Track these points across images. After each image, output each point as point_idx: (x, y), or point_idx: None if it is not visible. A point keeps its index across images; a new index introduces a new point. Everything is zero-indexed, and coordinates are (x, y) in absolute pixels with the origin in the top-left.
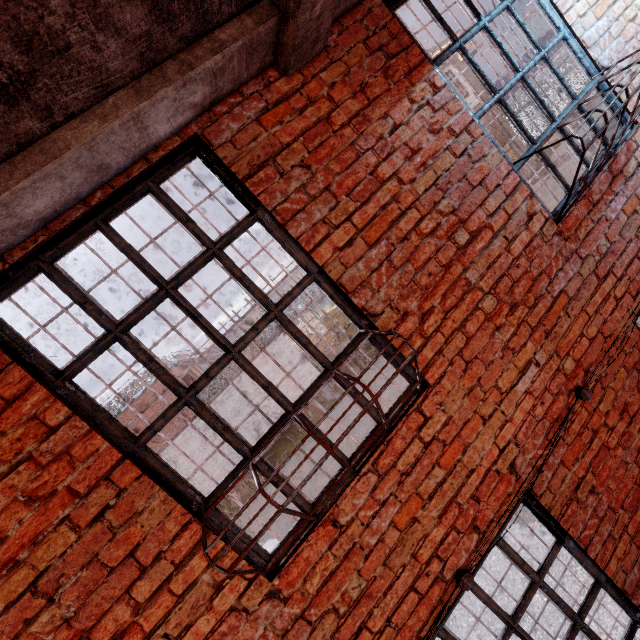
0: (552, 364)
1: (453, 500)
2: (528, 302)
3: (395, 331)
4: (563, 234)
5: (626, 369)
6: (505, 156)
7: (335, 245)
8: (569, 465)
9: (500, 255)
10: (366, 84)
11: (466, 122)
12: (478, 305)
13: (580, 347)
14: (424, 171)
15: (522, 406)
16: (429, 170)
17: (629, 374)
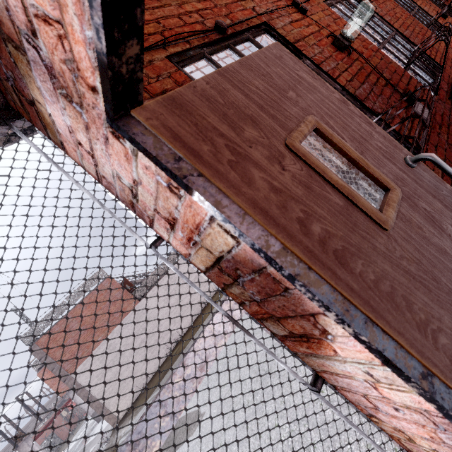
0: None
1: None
2: None
3: None
4: None
5: None
6: None
7: None
8: None
9: None
10: None
11: None
12: None
13: None
14: None
15: None
16: None
17: None
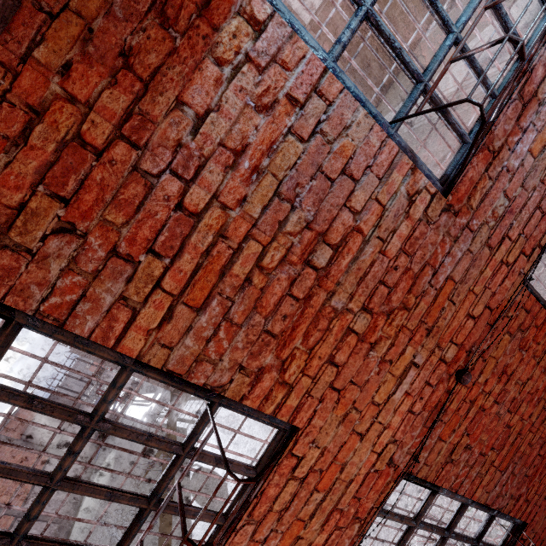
0: (433, 358)
1: (334, 509)
2: (408, 304)
3: (251, 393)
4: (453, 208)
5: (510, 334)
6: (377, 115)
7: (148, 325)
8: (446, 438)
9: (373, 261)
10: (130, 49)
11: (315, 76)
12: (349, 329)
13: (464, 330)
14: (258, 179)
15: (401, 408)
16: (265, 175)
17: (512, 337)
